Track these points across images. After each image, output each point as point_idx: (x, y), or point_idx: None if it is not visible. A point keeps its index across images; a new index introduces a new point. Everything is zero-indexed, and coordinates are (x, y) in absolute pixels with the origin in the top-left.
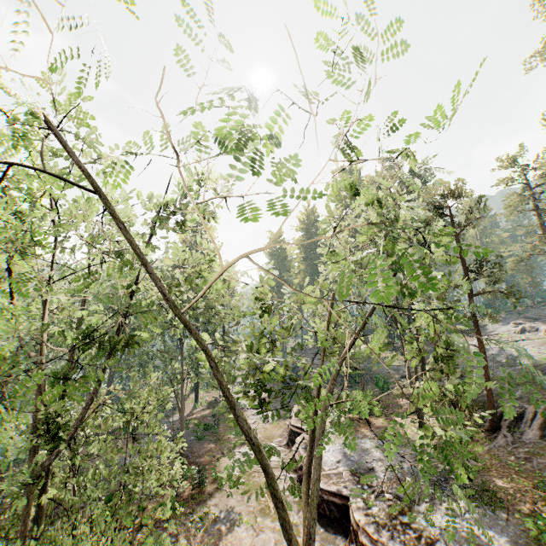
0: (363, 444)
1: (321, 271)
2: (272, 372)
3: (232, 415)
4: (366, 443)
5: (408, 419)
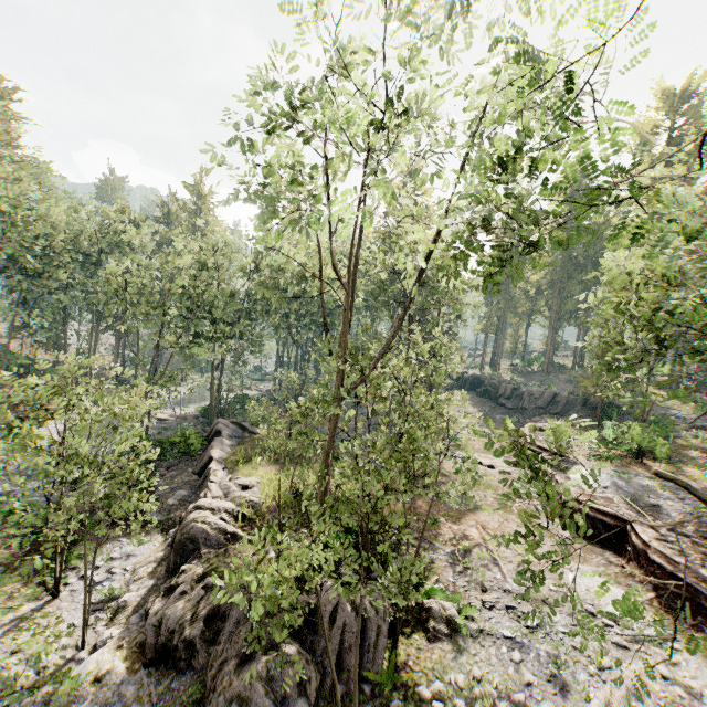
0: (640, 480)
1: (607, 257)
2: (701, 308)
3: (609, 358)
4: (644, 480)
5: (706, 473)
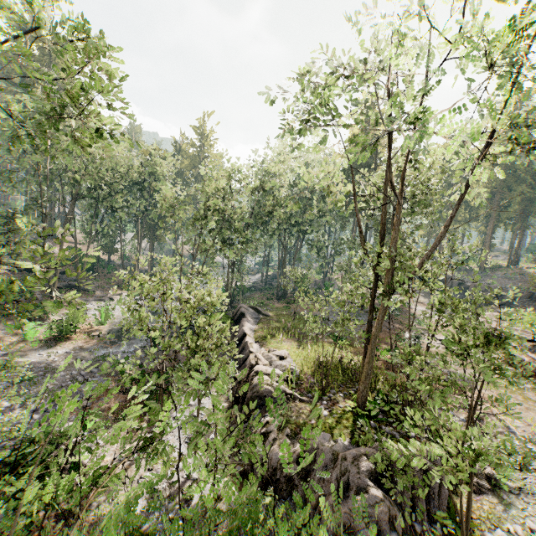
0: None
1: None
2: None
3: None
4: None
5: None
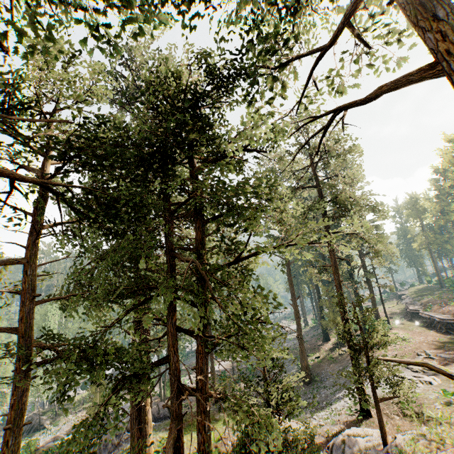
0: None
1: None
2: None
3: None
4: None
5: None
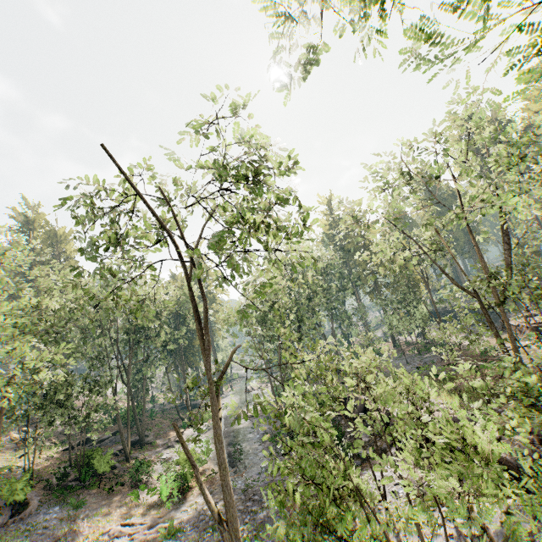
0: None
1: None
2: None
3: None
4: None
5: None
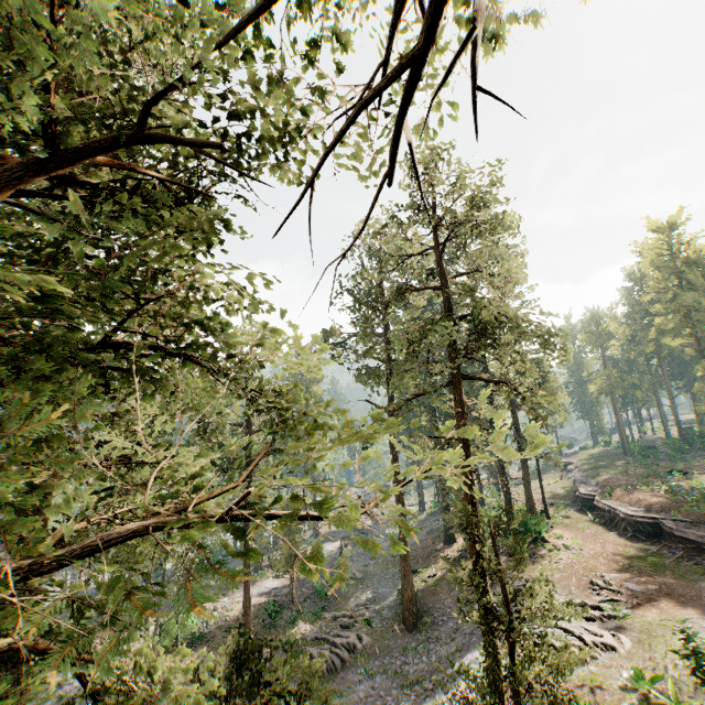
0: None
1: None
2: None
3: None
4: None
5: None
